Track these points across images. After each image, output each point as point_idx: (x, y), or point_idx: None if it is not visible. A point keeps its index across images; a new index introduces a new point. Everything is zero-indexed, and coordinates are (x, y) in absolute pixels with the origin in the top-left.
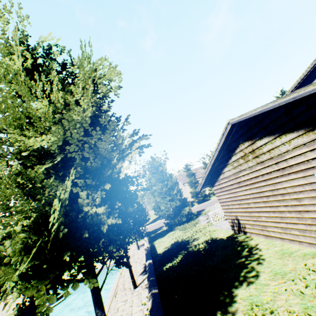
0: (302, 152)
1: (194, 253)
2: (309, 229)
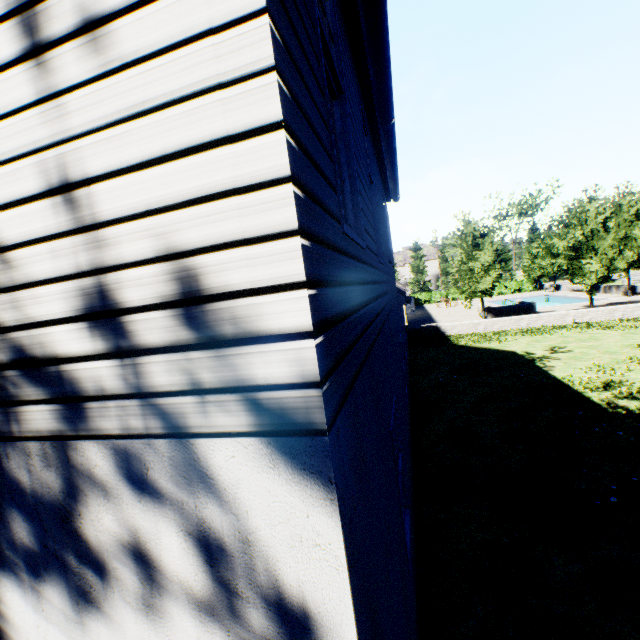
0: None
1: None
2: None
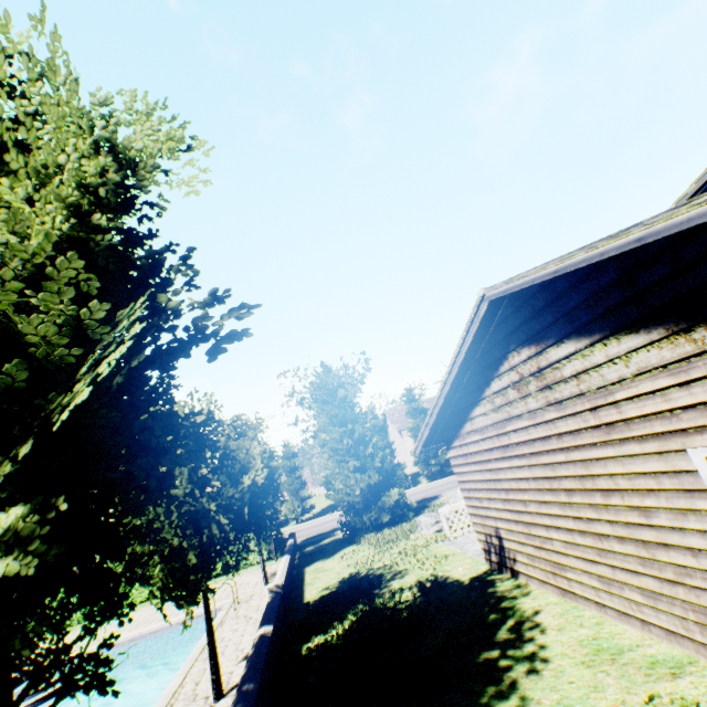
0: (658, 386)
1: (385, 614)
2: (668, 593)
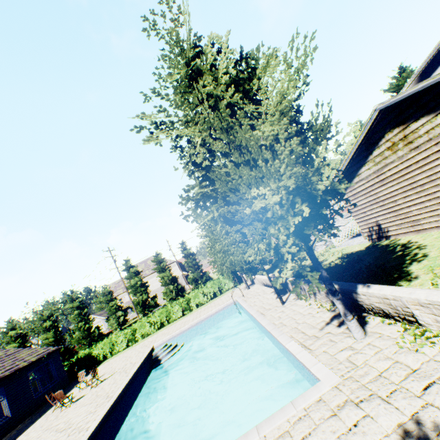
0: None
1: (334, 267)
2: None
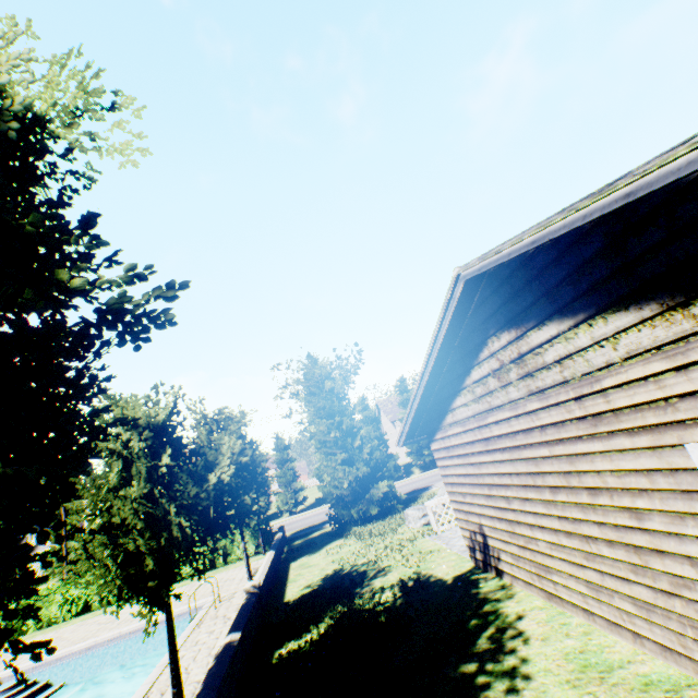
0: (651, 372)
1: (362, 617)
2: (663, 605)
